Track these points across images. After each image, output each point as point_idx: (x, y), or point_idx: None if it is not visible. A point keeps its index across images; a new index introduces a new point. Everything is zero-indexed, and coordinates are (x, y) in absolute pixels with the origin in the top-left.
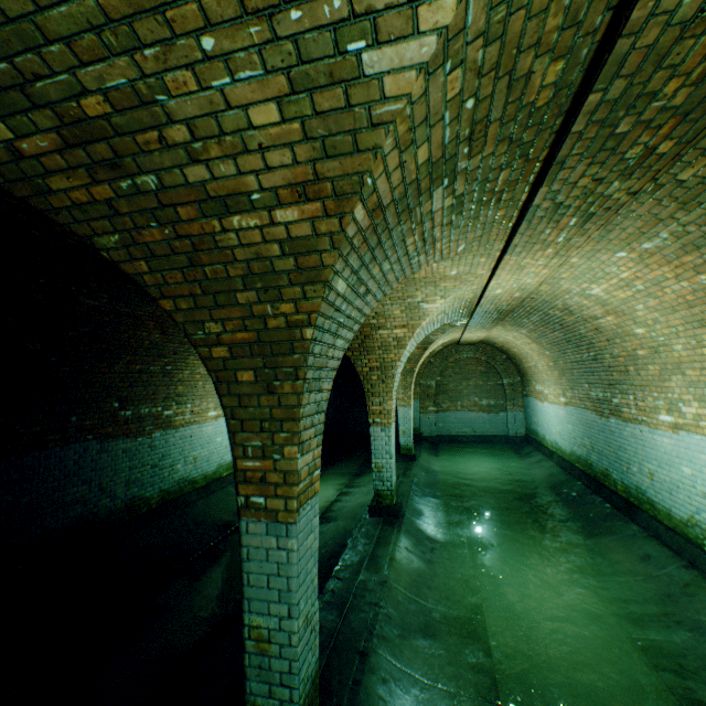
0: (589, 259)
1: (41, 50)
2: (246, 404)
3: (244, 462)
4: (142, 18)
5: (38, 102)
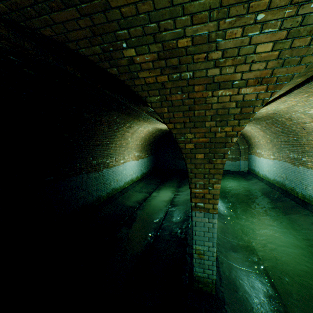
0: None
1: (176, 18)
2: (198, 167)
3: (194, 190)
4: (237, 5)
5: (157, 40)
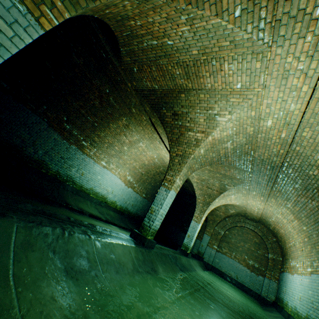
0: None
1: None
2: None
3: None
4: None
5: None
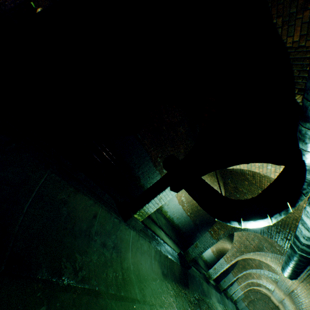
0: (290, 301)
1: None
2: (238, 267)
3: (234, 270)
4: None
5: None
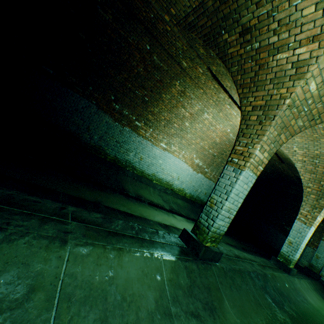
0: None
1: None
2: None
3: None
4: None
5: None
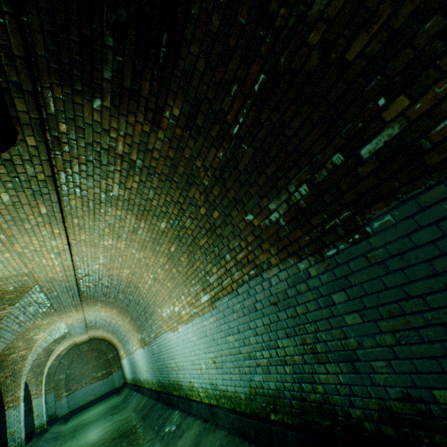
0: (92, 308)
1: None
2: None
3: None
4: None
5: None
